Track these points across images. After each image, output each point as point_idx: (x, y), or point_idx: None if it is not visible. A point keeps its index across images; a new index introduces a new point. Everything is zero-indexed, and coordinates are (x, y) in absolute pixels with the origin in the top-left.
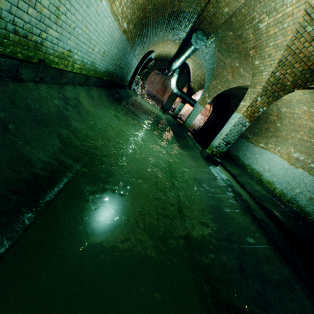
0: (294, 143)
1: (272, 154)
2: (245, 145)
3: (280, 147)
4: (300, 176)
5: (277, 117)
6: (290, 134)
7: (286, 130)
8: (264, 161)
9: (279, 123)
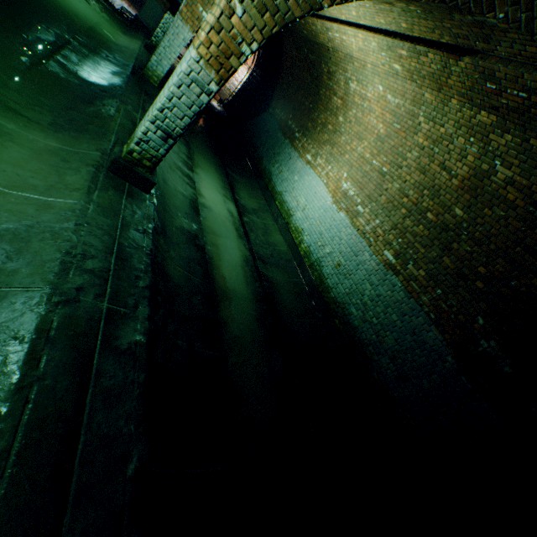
0: (351, 162)
1: (317, 178)
2: (286, 153)
3: (331, 166)
4: (340, 226)
5: (343, 101)
6: (351, 143)
7: (348, 134)
8: (303, 189)
9: (342, 117)
